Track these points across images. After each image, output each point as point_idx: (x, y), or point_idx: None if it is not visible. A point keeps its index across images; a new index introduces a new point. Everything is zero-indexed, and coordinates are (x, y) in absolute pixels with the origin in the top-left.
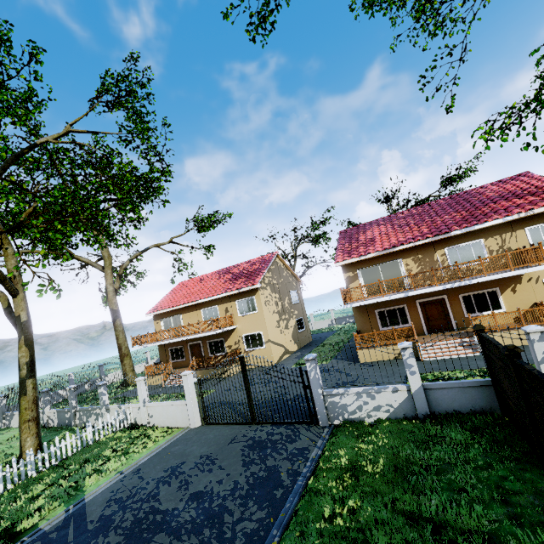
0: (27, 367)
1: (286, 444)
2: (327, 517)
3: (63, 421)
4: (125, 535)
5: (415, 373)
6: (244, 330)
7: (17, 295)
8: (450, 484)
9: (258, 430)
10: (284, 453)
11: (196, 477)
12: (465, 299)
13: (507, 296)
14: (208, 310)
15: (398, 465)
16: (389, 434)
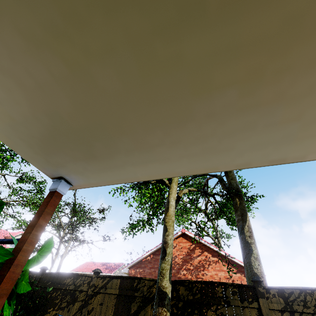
0: None
1: None
2: None
3: None
4: None
5: None
6: None
7: (57, 254)
8: None
9: None
10: None
11: None
12: None
13: None
14: None
15: None
16: None
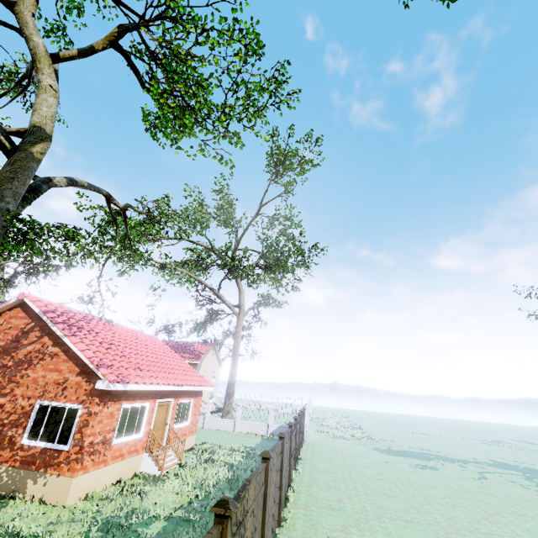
0: None
1: None
2: None
3: None
4: None
5: None
6: None
7: None
8: None
9: None
10: None
11: None
12: None
13: None
14: None
15: None
16: None
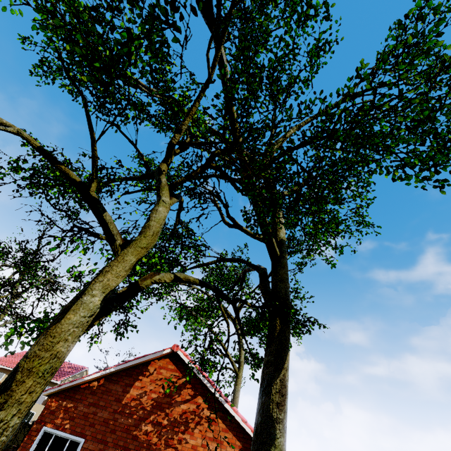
0: None
1: None
2: None
3: None
4: None
5: None
6: None
7: None
8: None
9: None
10: None
11: None
12: None
13: None
14: None
15: None
16: None
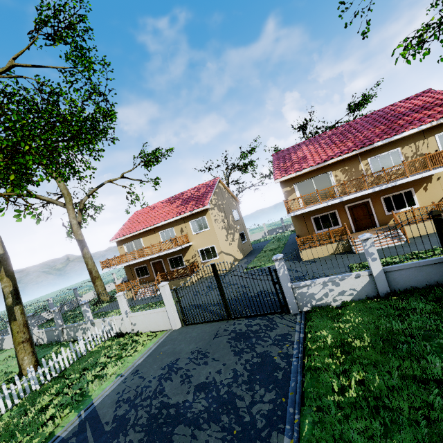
0: (12, 296)
1: (267, 333)
2: (338, 390)
3: (52, 338)
4: (144, 431)
5: (376, 259)
6: (199, 245)
7: None
8: (442, 347)
9: (236, 324)
10: (269, 340)
11: (195, 370)
12: (385, 200)
13: (420, 194)
14: (165, 232)
15: (383, 337)
16: (361, 313)
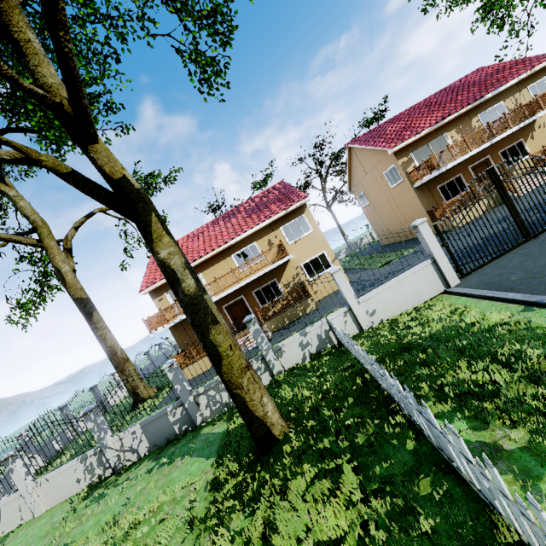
0: (190, 273)
1: None
2: None
3: (164, 433)
4: None
5: None
6: (301, 258)
7: (96, 138)
8: None
9: None
10: None
11: None
12: (502, 155)
13: (529, 143)
14: (243, 253)
15: None
16: None
